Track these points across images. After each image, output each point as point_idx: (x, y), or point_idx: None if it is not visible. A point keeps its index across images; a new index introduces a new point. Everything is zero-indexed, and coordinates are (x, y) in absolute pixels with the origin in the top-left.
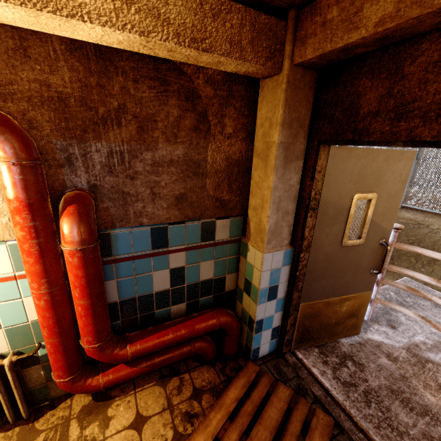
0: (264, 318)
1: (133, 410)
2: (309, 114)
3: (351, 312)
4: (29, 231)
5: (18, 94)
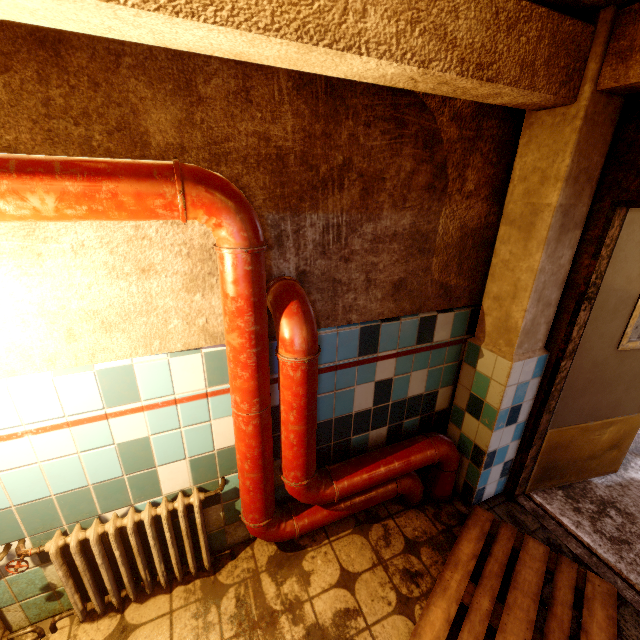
0: (498, 449)
1: (334, 564)
2: (602, 162)
3: (612, 442)
4: (250, 337)
5: (233, 154)
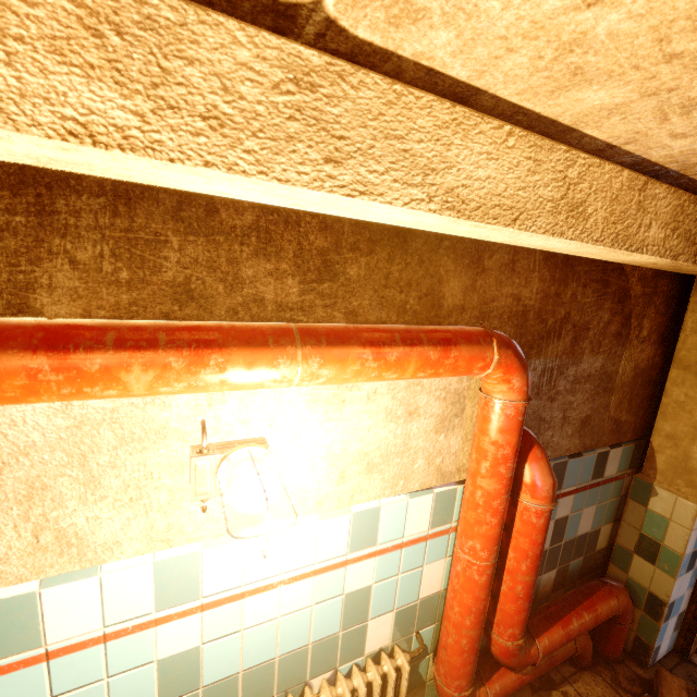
0: (676, 599)
1: None
2: None
3: None
4: (506, 483)
5: (494, 312)
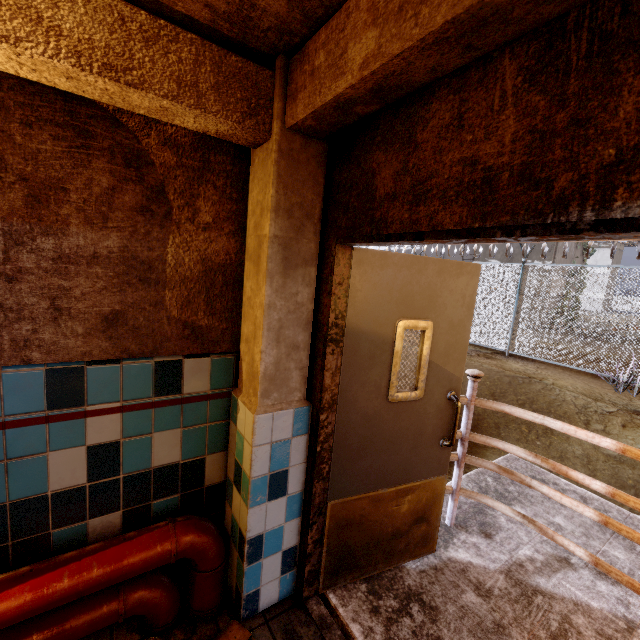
0: (266, 533)
1: None
2: (320, 201)
3: (417, 513)
4: None
5: None
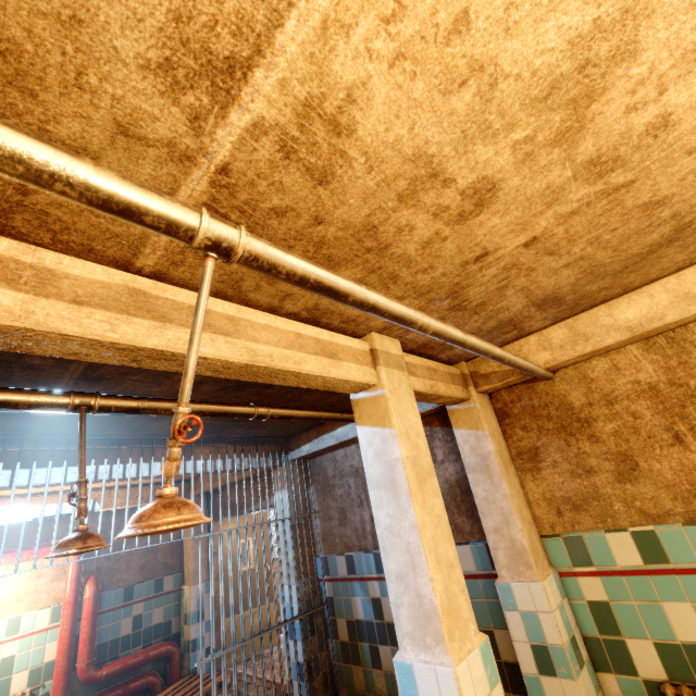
0: (198, 638)
1: None
2: (207, 510)
3: (264, 623)
4: (74, 590)
5: None
